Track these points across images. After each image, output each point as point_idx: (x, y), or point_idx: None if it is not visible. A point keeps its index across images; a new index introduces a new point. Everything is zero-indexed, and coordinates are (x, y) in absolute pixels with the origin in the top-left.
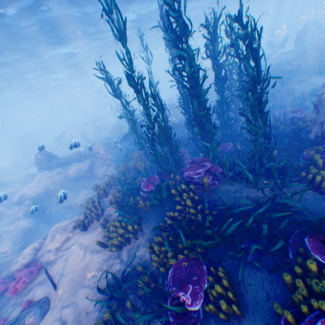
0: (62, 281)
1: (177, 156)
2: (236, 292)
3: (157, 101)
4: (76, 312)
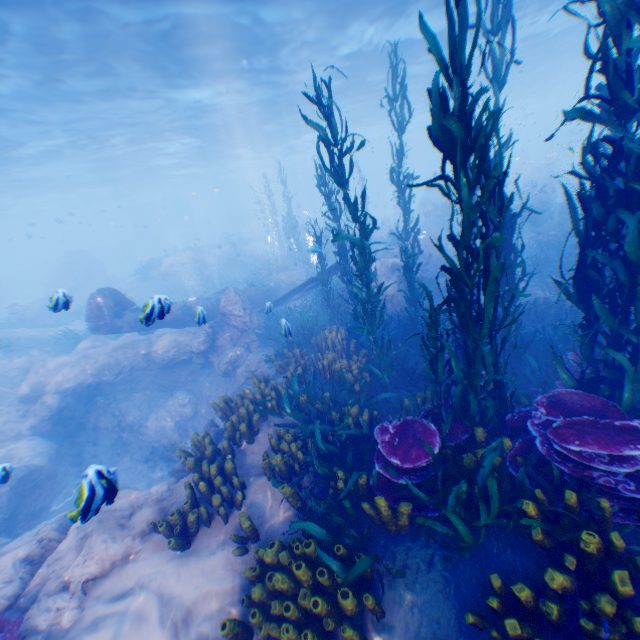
0: None
1: (498, 373)
2: None
3: (498, 200)
4: None
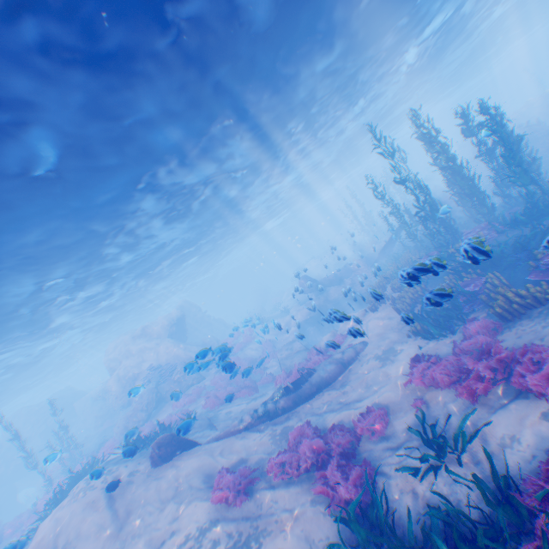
0: (369, 334)
1: (451, 229)
2: (510, 284)
3: (422, 188)
4: (389, 339)
